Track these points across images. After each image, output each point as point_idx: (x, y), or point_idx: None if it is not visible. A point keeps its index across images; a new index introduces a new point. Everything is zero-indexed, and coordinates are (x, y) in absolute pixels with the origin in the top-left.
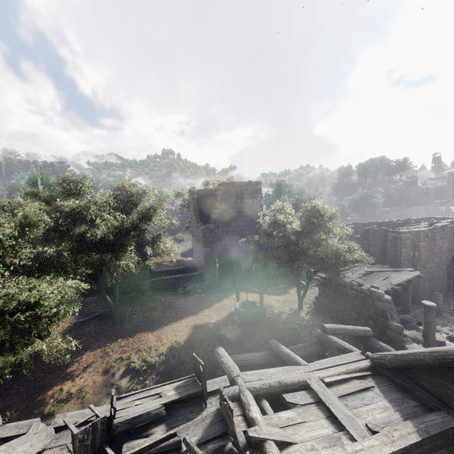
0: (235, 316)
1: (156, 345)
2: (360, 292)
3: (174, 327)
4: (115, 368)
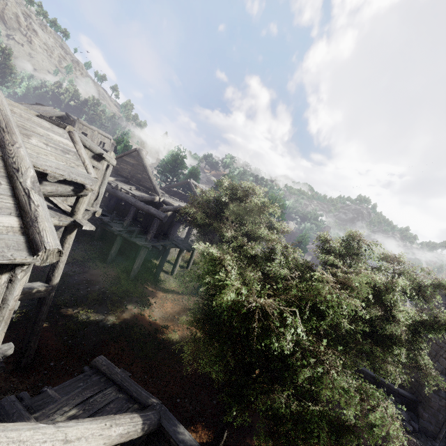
0: None
1: None
2: None
3: None
4: None
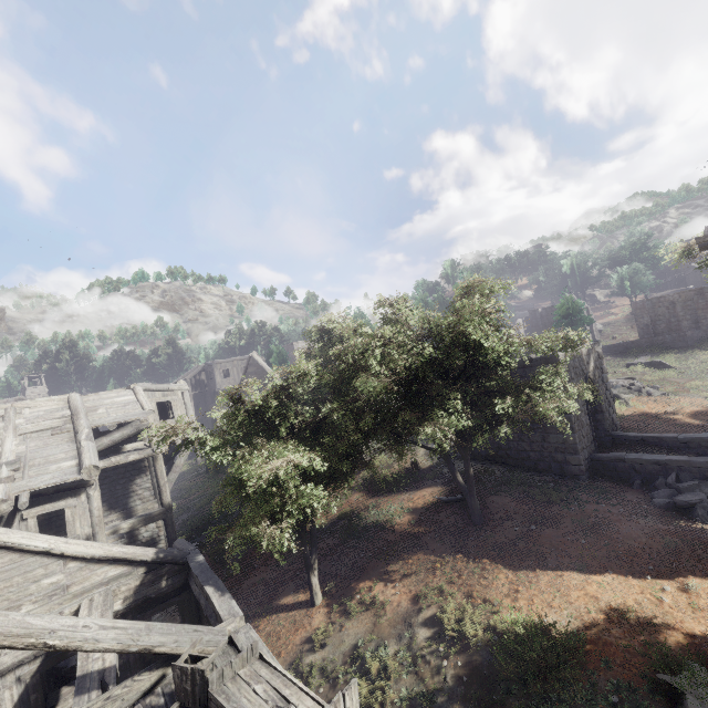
0: None
1: (498, 601)
2: None
3: (560, 583)
4: (425, 601)
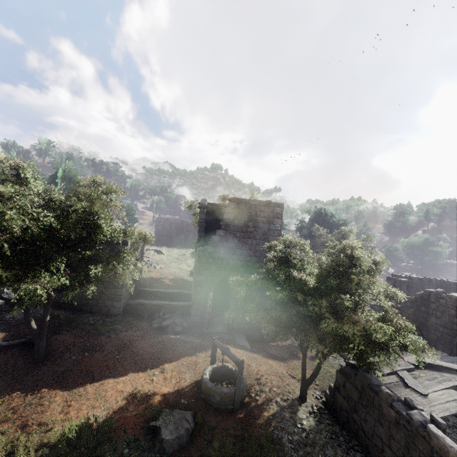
0: (200, 387)
1: (53, 420)
2: (405, 420)
3: (102, 389)
4: None
